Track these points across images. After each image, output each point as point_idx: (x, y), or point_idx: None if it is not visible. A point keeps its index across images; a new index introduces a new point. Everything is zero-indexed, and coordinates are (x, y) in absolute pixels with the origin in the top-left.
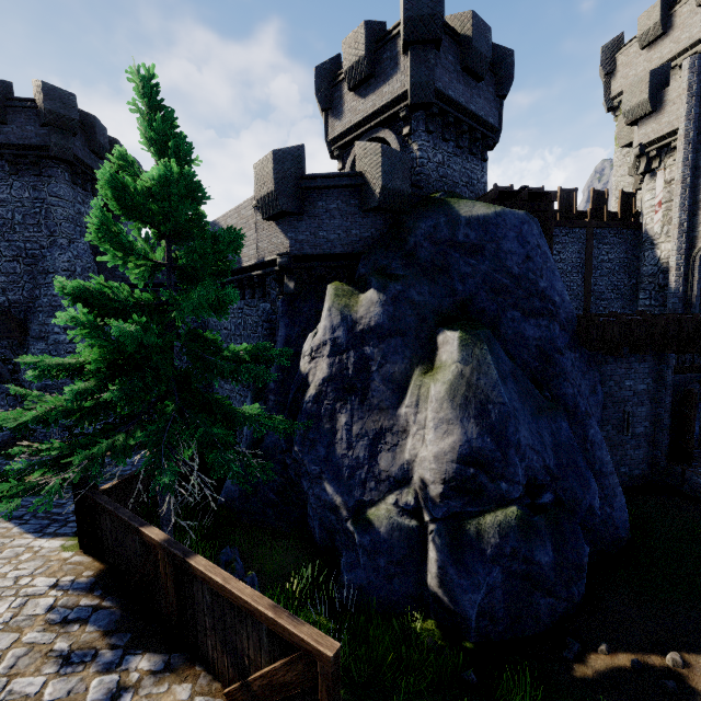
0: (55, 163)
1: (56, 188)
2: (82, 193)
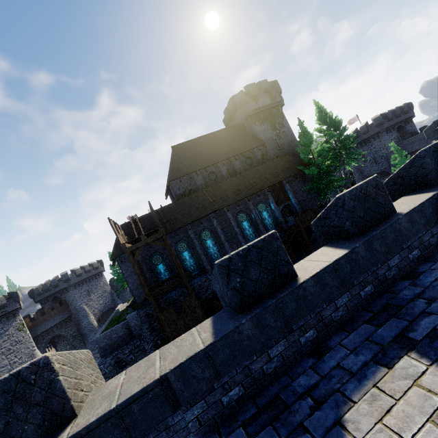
0: (381, 133)
1: (384, 139)
2: (390, 134)
